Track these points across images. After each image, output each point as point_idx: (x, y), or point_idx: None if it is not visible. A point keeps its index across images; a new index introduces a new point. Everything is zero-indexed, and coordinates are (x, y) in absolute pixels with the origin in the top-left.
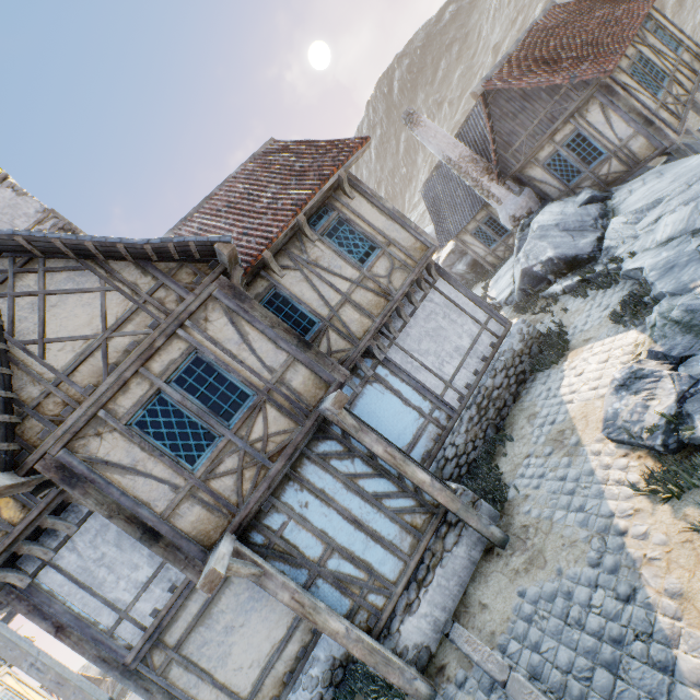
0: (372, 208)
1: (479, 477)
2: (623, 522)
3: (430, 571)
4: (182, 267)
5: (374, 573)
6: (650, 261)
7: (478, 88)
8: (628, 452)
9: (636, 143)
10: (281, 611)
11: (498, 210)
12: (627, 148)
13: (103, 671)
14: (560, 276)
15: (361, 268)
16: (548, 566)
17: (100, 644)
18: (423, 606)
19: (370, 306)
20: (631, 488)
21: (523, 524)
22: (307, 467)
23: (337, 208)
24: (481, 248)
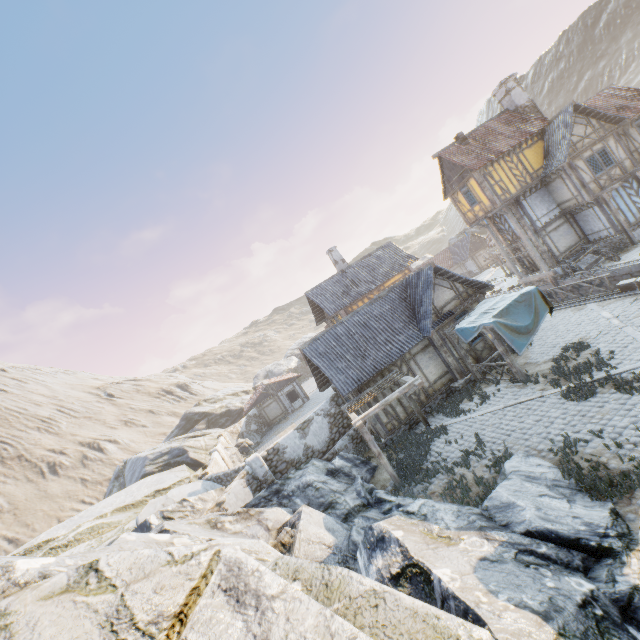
0: None
1: None
2: None
3: None
4: (606, 124)
5: (627, 219)
6: None
7: None
8: None
9: None
10: (574, 239)
11: None
12: None
13: (529, 231)
14: None
15: None
16: None
17: (532, 223)
18: (637, 232)
19: None
20: None
21: None
22: (619, 188)
23: None
24: None
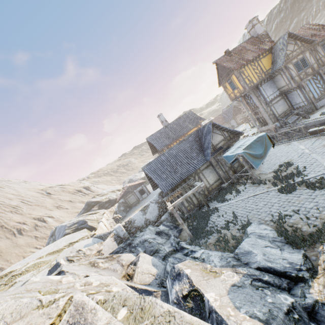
0: None
1: None
2: None
3: (321, 99)
4: (305, 44)
5: (314, 96)
6: None
7: None
8: None
9: None
10: (286, 107)
11: None
12: None
13: (263, 103)
14: None
15: (324, 54)
16: None
17: (264, 99)
18: (318, 103)
19: (323, 61)
20: None
21: None
22: (310, 79)
23: None
24: None
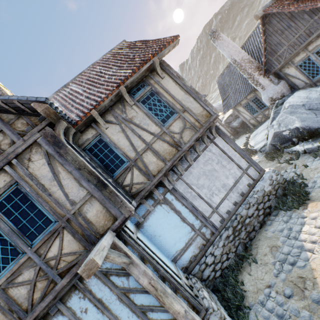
0: (175, 85)
1: (228, 286)
2: None
3: None
4: (19, 118)
5: None
6: None
7: (259, 12)
8: None
9: None
10: None
11: (261, 93)
12: None
13: None
14: (302, 140)
15: (162, 126)
16: None
17: None
18: None
19: (164, 153)
20: None
21: None
22: (91, 280)
23: (151, 83)
24: (248, 115)
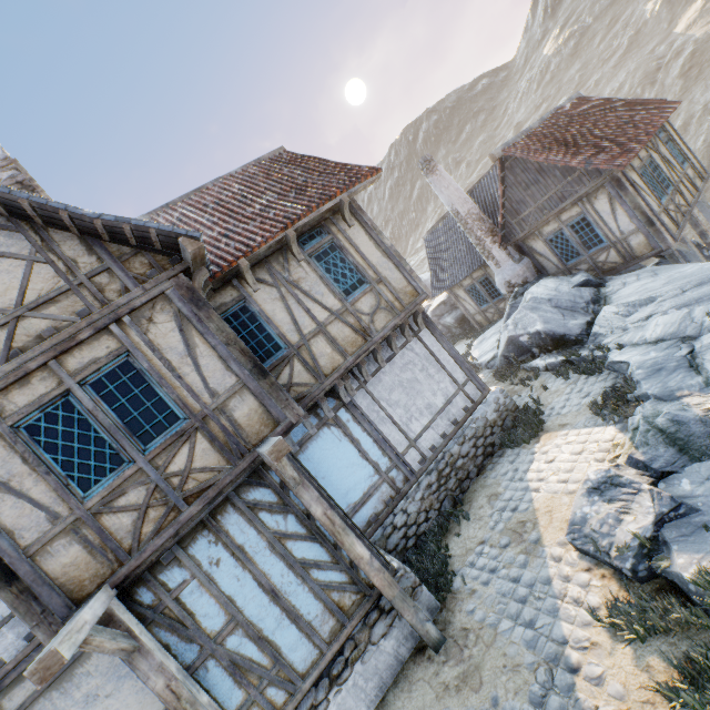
0: (369, 240)
1: (426, 555)
2: (577, 655)
3: (348, 666)
4: (137, 254)
5: (281, 661)
6: (638, 358)
7: (498, 151)
8: (591, 566)
9: (635, 239)
10: None
11: (495, 272)
12: (626, 242)
13: None
14: (545, 351)
15: (344, 300)
16: (483, 689)
17: None
18: (331, 709)
19: (345, 342)
20: (591, 614)
21: (463, 626)
22: (230, 516)
23: (332, 232)
24: (472, 306)
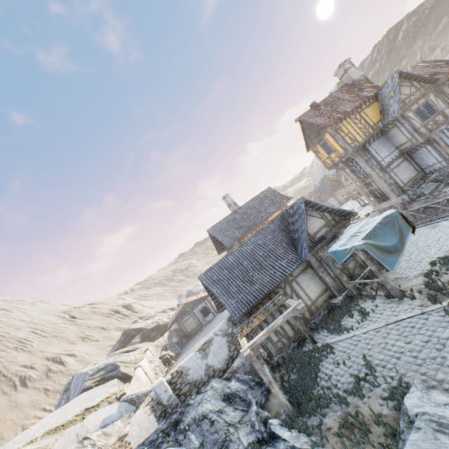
0: None
1: None
2: None
3: None
4: (425, 85)
5: None
6: None
7: None
8: None
9: None
10: (413, 172)
11: None
12: None
13: (376, 169)
14: None
15: None
16: None
17: (378, 163)
18: None
19: None
20: None
21: None
22: (444, 130)
23: None
24: None
